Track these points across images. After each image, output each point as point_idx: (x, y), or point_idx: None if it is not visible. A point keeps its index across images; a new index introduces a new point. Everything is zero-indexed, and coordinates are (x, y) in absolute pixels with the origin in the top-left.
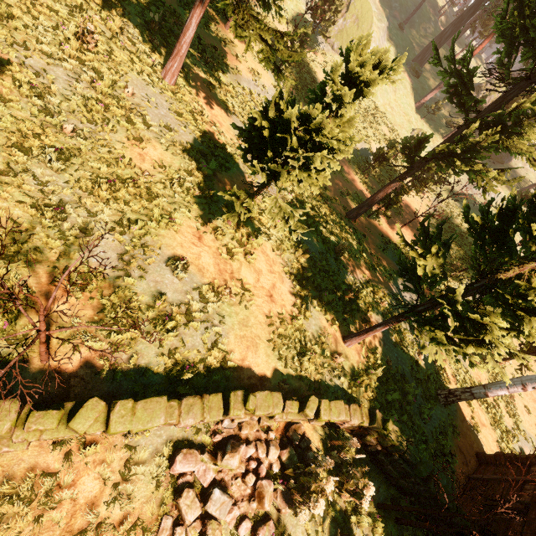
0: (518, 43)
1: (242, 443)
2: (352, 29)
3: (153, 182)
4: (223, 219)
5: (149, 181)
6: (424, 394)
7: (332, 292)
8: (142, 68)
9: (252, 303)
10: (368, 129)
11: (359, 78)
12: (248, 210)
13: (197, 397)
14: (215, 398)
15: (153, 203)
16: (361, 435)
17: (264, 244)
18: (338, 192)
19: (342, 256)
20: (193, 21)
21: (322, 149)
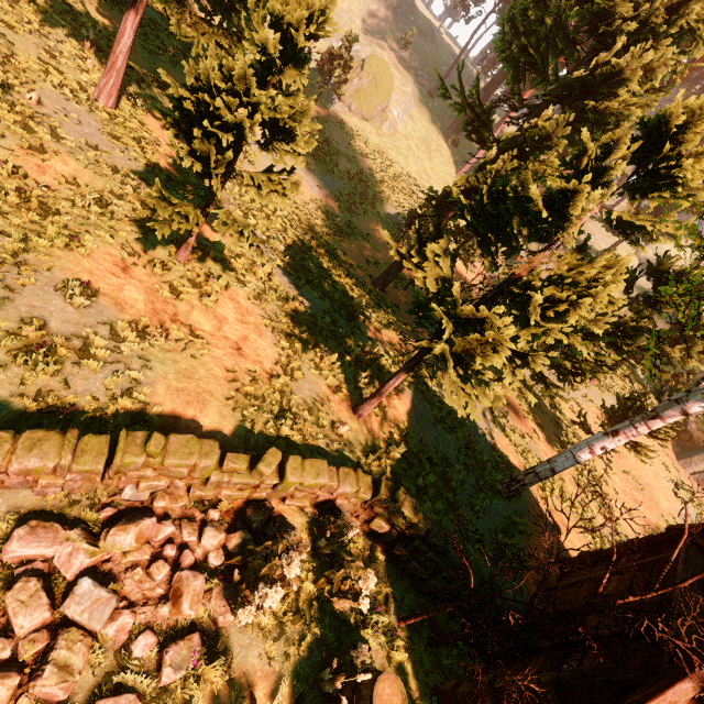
0: (523, 67)
1: (149, 516)
2: (370, 89)
3: (55, 198)
4: (169, 254)
5: (48, 195)
6: (477, 483)
7: (339, 355)
8: (63, 82)
9: (205, 353)
10: (399, 195)
11: (285, 22)
12: (186, 221)
13: (54, 431)
14: (95, 439)
15: (49, 219)
16: (368, 520)
17: (234, 290)
18: (363, 259)
19: (360, 321)
20: (129, 25)
21: (278, 140)
